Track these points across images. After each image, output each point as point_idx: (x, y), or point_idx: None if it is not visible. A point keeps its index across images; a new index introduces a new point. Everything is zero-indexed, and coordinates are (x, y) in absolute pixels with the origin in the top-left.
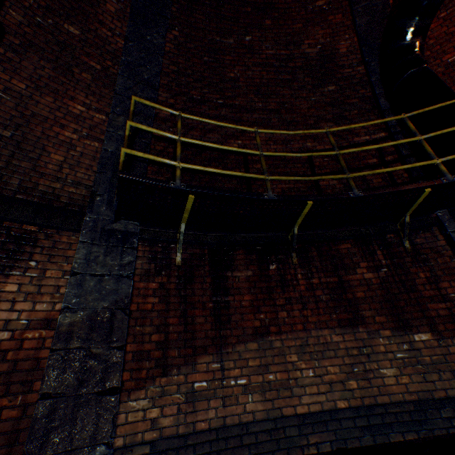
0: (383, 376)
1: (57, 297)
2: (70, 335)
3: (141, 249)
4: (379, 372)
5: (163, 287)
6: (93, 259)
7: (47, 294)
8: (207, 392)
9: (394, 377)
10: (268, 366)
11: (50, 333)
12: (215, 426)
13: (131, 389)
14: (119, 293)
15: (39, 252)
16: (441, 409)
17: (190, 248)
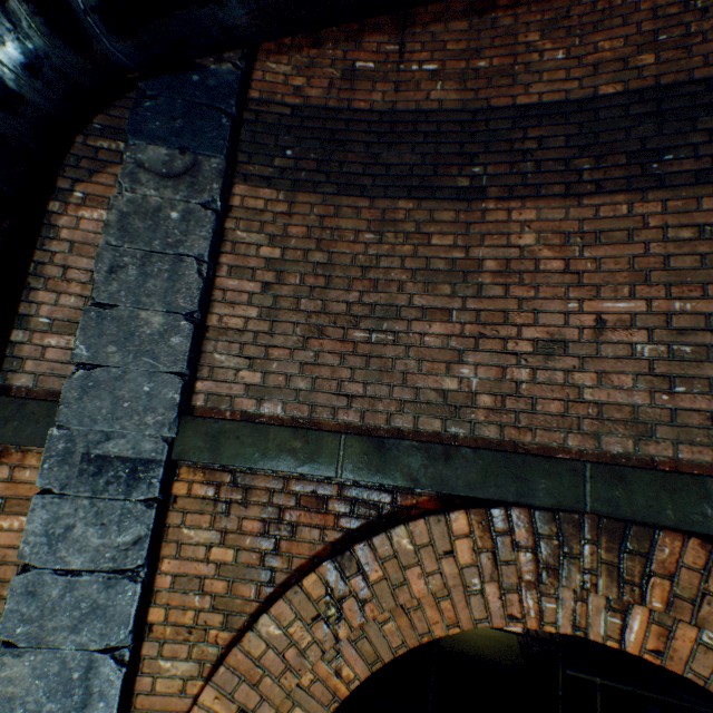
0: None
1: None
2: None
3: None
4: None
5: None
6: None
7: None
8: (373, 75)
9: None
10: (480, 53)
11: None
12: (378, 110)
13: (270, 53)
14: None
15: None
16: None
17: None
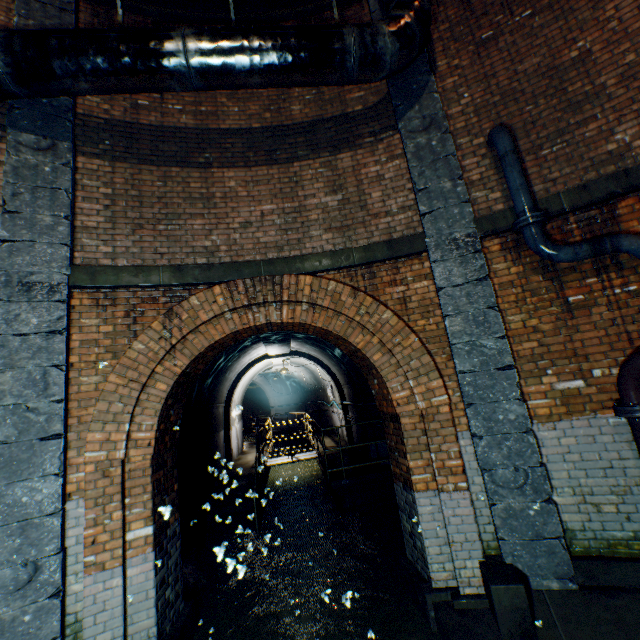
0: (292, 111)
1: (12, 17)
2: None
3: (83, 7)
4: (290, 109)
5: None
6: None
7: (3, 12)
8: (149, 108)
9: (300, 111)
10: (202, 104)
11: None
12: (155, 125)
13: None
14: (63, 21)
15: None
16: (327, 125)
17: (133, 17)
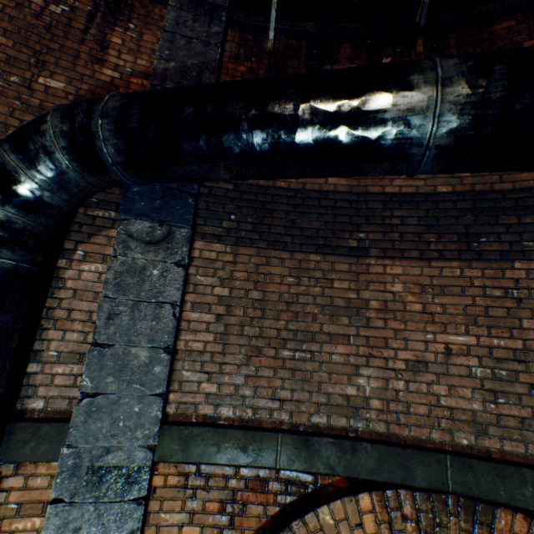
0: None
1: (153, 59)
2: (165, 78)
3: (230, 35)
4: None
5: (252, 73)
6: (182, 23)
7: (146, 55)
8: None
9: None
10: None
11: (149, 84)
12: (294, 188)
13: None
14: (206, 57)
15: (136, 18)
16: None
17: (284, 40)
